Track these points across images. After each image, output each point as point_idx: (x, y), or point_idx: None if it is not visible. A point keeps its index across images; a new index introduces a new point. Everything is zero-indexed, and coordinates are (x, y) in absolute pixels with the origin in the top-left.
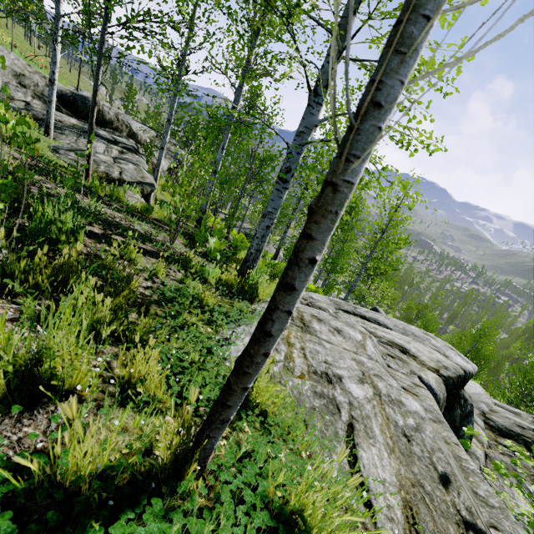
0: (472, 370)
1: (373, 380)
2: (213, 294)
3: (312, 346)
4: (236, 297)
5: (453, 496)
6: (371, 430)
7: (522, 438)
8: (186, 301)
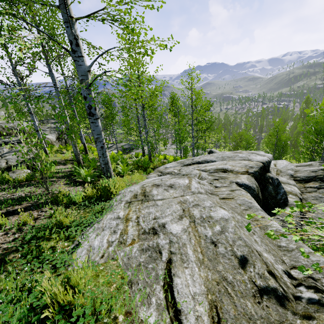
0: (268, 159)
1: (190, 211)
2: (78, 211)
3: (146, 211)
4: (97, 203)
5: (250, 272)
6: (186, 255)
7: (317, 177)
8: (46, 232)
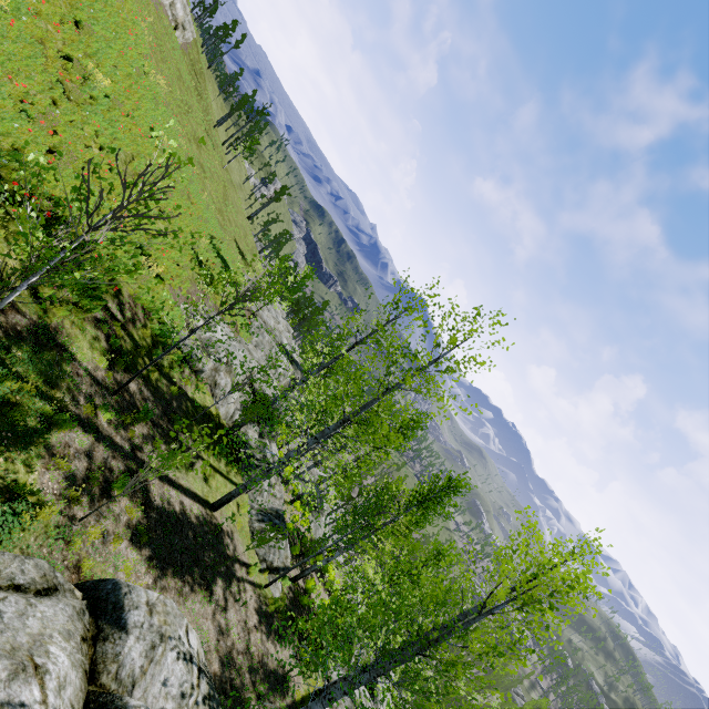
0: None
1: None
2: None
3: None
4: None
5: None
6: None
7: None
8: None
